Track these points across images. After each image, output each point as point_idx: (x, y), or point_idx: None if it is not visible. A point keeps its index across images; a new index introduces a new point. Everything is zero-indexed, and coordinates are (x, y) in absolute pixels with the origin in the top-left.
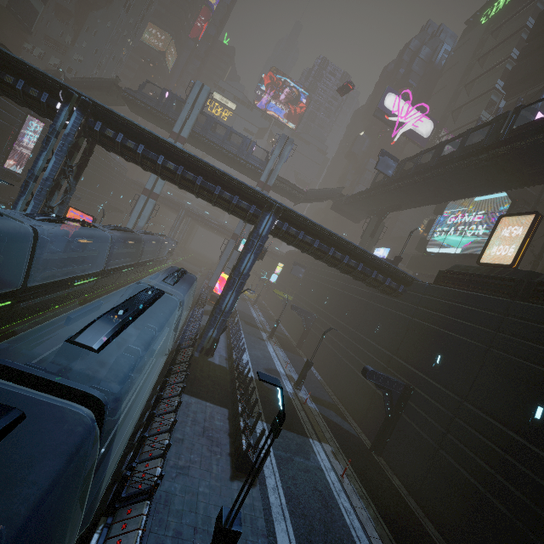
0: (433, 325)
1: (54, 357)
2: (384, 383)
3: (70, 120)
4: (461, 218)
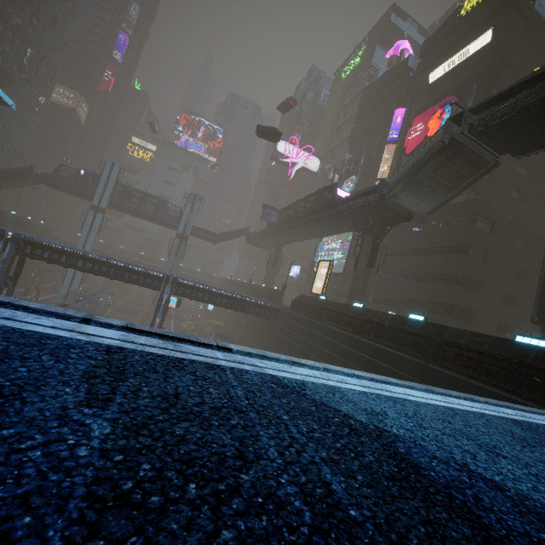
0: (287, 339)
1: None
2: None
3: (6, 249)
4: (331, 245)
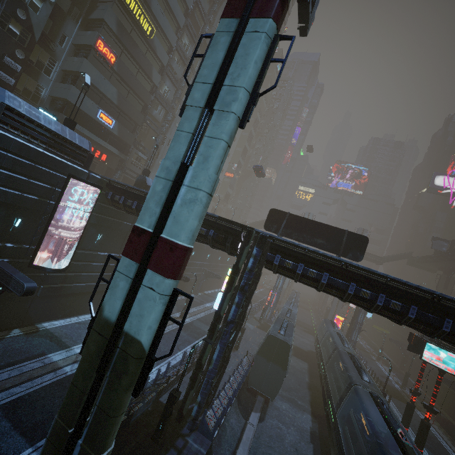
0: None
1: (333, 350)
2: (454, 386)
3: None
4: None
